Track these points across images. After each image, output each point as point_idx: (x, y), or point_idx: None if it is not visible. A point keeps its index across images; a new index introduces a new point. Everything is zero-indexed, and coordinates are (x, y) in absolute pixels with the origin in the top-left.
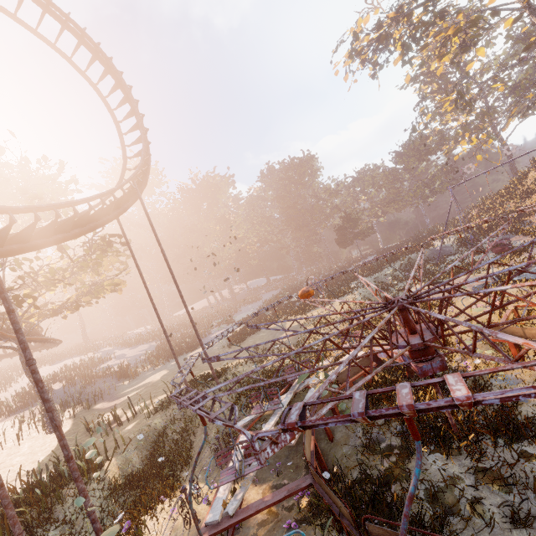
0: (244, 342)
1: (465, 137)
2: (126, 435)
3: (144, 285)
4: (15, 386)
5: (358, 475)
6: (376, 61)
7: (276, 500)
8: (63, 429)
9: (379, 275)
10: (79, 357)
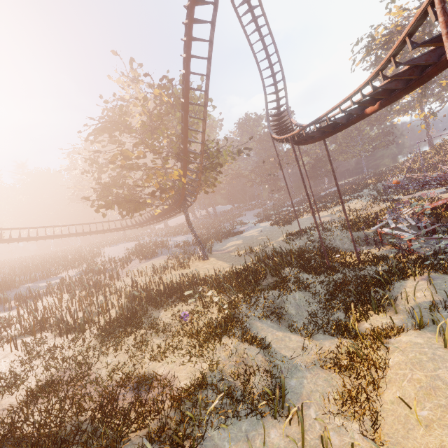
0: (294, 224)
1: (405, 112)
2: (284, 249)
3: (284, 176)
4: (105, 254)
5: (445, 230)
6: (381, 56)
7: (431, 229)
8: (210, 259)
9: (361, 194)
10: (130, 242)
